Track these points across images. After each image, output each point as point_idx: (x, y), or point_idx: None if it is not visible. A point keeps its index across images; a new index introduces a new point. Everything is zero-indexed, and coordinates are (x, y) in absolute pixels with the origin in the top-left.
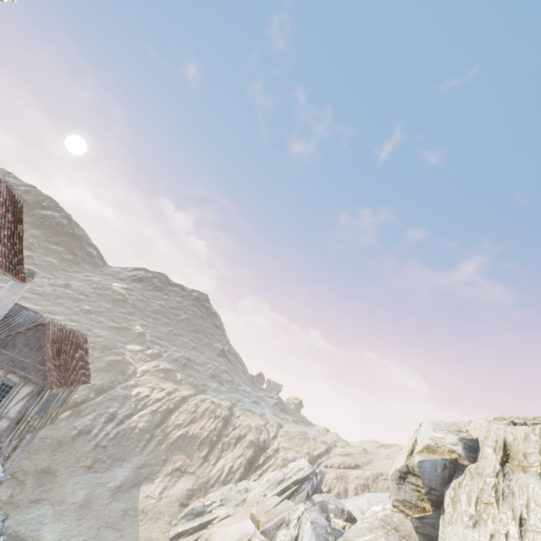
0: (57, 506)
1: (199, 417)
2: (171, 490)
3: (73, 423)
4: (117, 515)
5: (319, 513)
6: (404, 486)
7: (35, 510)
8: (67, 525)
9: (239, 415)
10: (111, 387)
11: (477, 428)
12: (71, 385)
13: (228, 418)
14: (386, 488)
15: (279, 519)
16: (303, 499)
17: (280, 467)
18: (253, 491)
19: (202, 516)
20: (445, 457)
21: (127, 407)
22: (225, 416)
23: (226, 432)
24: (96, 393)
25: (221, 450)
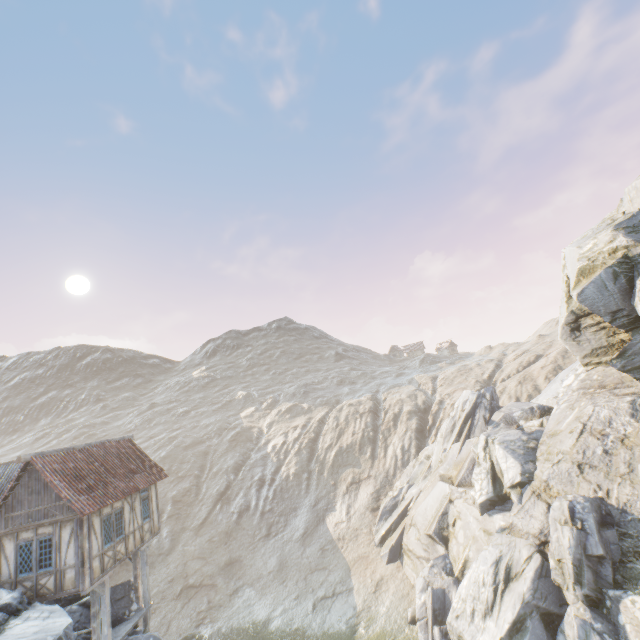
0: (257, 584)
1: (344, 427)
2: (356, 505)
3: (228, 510)
4: (316, 557)
5: (506, 429)
6: (583, 336)
7: (239, 600)
8: (274, 594)
9: (385, 398)
10: (246, 459)
11: (633, 199)
12: (127, 494)
13: (375, 408)
14: None
15: (468, 463)
16: (482, 428)
17: None
18: (433, 454)
19: (397, 508)
20: (609, 264)
21: (270, 465)
22: (370, 408)
23: (380, 421)
24: (235, 473)
25: (384, 439)
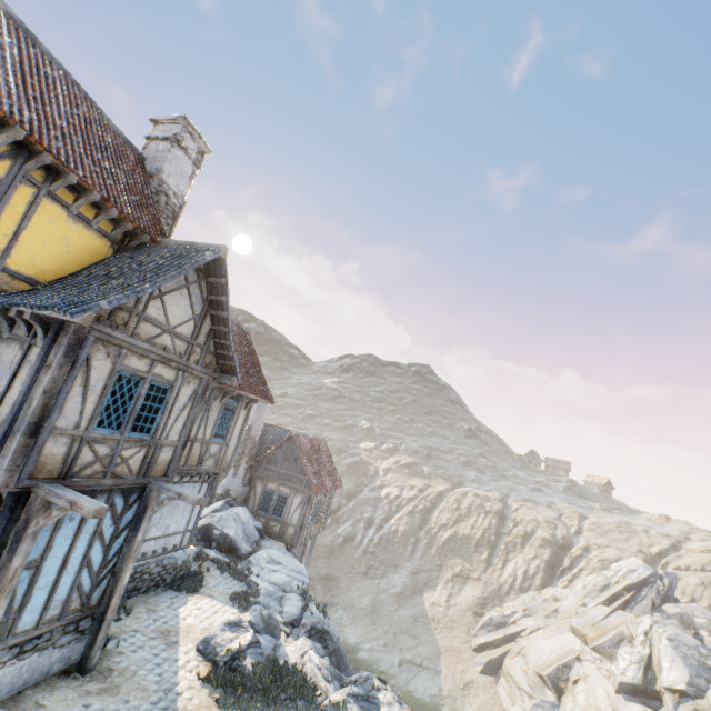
0: (349, 611)
1: (464, 514)
2: (457, 598)
3: (335, 530)
4: (408, 621)
5: (680, 629)
6: None
7: (332, 613)
8: (364, 628)
9: (517, 508)
10: (358, 491)
11: None
12: (329, 490)
13: (503, 513)
14: None
15: (614, 634)
16: (646, 610)
17: (597, 571)
18: (565, 600)
19: (505, 628)
20: None
21: (381, 510)
22: (497, 510)
23: (505, 530)
24: (347, 499)
25: (506, 551)
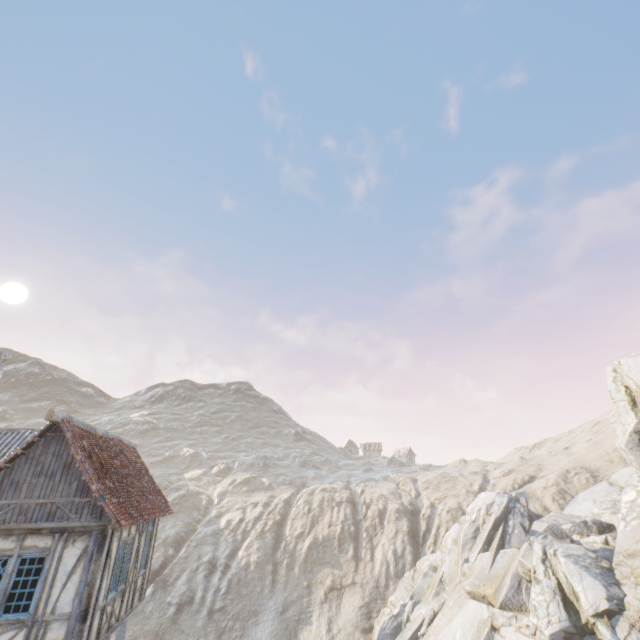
0: None
1: (318, 514)
2: (339, 620)
3: (162, 599)
4: None
5: (560, 542)
6: None
7: None
8: None
9: (362, 490)
10: (190, 531)
11: None
12: (148, 517)
13: (353, 499)
14: (586, 482)
15: (511, 579)
16: (522, 537)
17: (451, 522)
18: (444, 565)
19: (402, 632)
20: None
21: (223, 545)
22: (347, 498)
23: (359, 516)
24: (175, 547)
25: (369, 538)
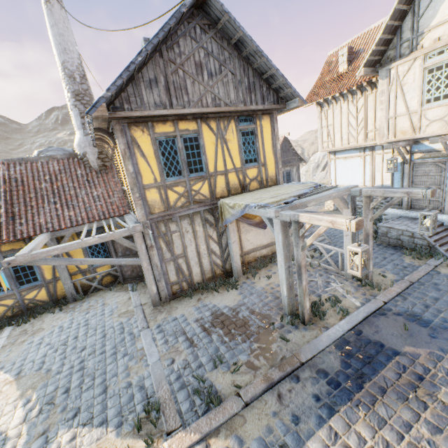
0: None
1: None
2: None
3: None
4: None
5: None
6: None
7: None
8: None
9: None
10: None
11: None
12: None
13: None
14: None
15: None
16: None
17: None
18: (303, 179)
19: None
20: None
21: None
22: None
23: None
24: None
25: None
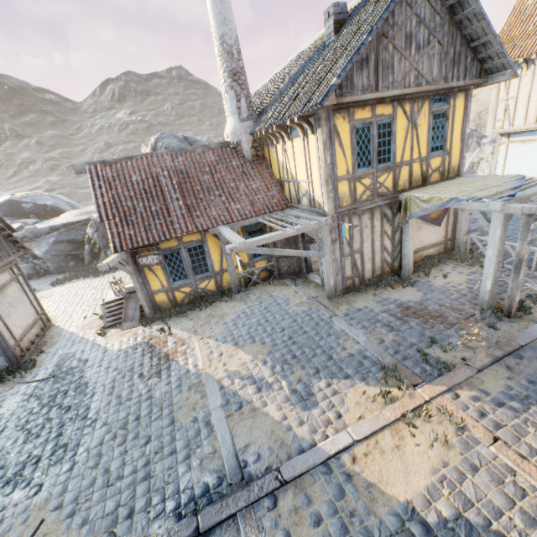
0: None
1: None
2: None
3: None
4: None
5: None
6: None
7: None
8: None
9: None
10: None
11: None
12: None
13: None
14: None
15: (469, 165)
16: (476, 148)
17: None
18: None
19: None
20: None
21: None
22: None
23: None
24: None
25: None
